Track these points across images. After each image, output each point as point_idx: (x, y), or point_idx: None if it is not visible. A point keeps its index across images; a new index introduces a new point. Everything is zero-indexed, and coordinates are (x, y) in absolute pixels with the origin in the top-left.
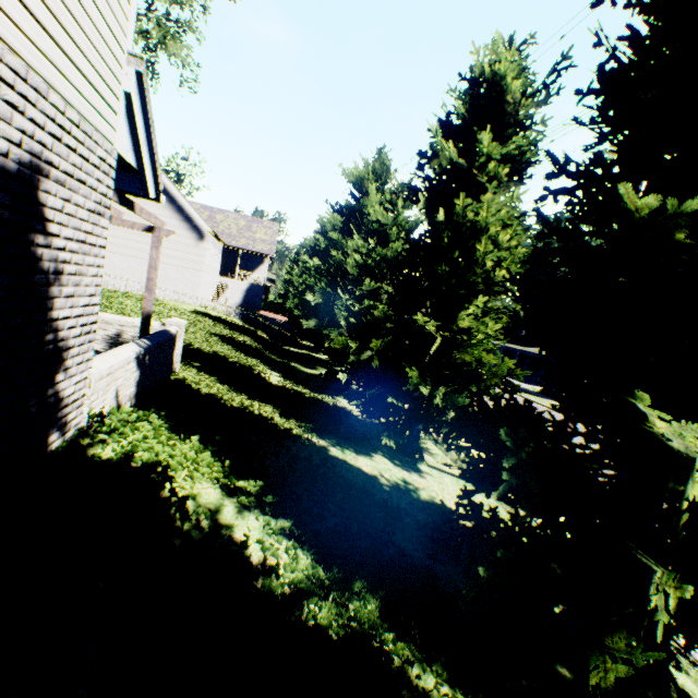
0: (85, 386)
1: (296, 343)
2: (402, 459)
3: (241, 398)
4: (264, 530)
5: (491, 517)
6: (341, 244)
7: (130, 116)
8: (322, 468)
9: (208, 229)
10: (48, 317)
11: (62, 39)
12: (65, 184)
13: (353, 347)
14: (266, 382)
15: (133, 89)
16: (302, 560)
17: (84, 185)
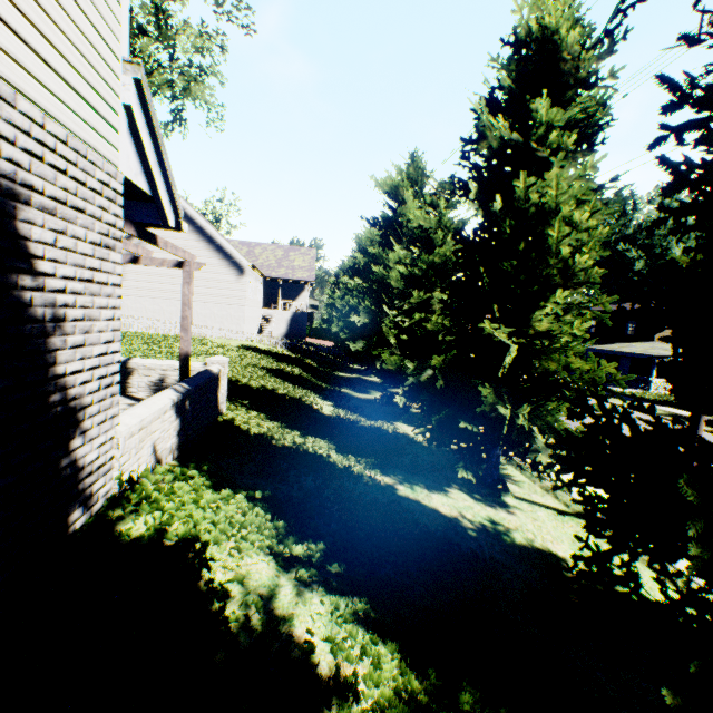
0: (112, 447)
1: (345, 367)
2: (483, 492)
3: (293, 435)
4: (332, 618)
5: (626, 575)
6: (382, 258)
7: (134, 133)
8: (391, 514)
9: (247, 263)
10: (50, 374)
11: (28, 34)
12: (55, 213)
13: (411, 367)
14: (318, 413)
15: (133, 101)
16: (386, 663)
17: (82, 214)
